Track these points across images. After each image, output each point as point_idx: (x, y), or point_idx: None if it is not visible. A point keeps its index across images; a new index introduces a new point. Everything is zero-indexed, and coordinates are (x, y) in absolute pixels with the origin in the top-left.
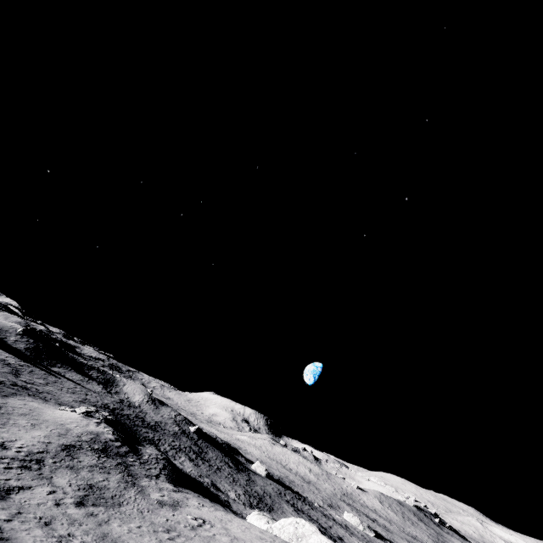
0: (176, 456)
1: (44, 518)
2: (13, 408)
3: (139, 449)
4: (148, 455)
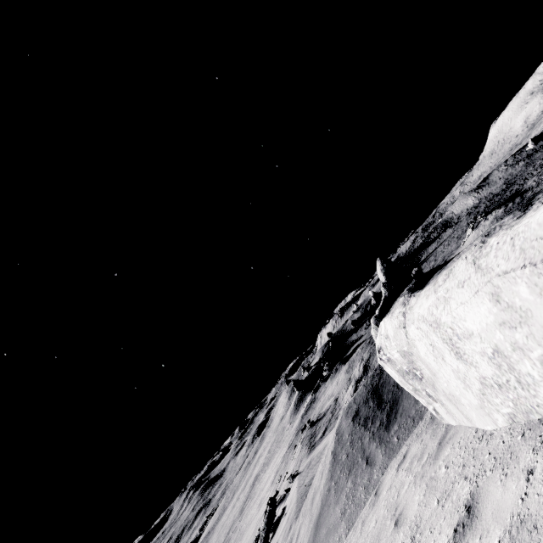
0: None
1: None
2: None
3: (523, 191)
4: (533, 183)
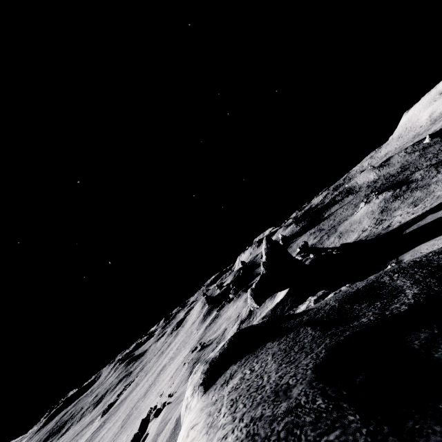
0: (439, 159)
1: (409, 216)
2: (344, 229)
3: (411, 180)
4: (419, 176)
